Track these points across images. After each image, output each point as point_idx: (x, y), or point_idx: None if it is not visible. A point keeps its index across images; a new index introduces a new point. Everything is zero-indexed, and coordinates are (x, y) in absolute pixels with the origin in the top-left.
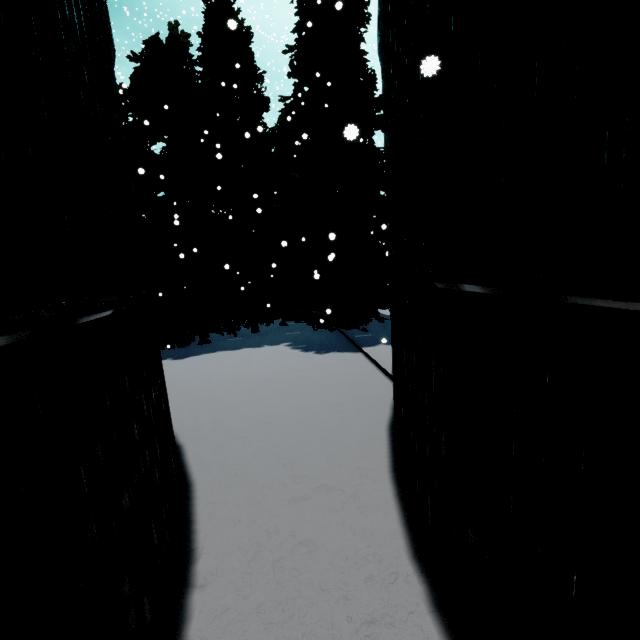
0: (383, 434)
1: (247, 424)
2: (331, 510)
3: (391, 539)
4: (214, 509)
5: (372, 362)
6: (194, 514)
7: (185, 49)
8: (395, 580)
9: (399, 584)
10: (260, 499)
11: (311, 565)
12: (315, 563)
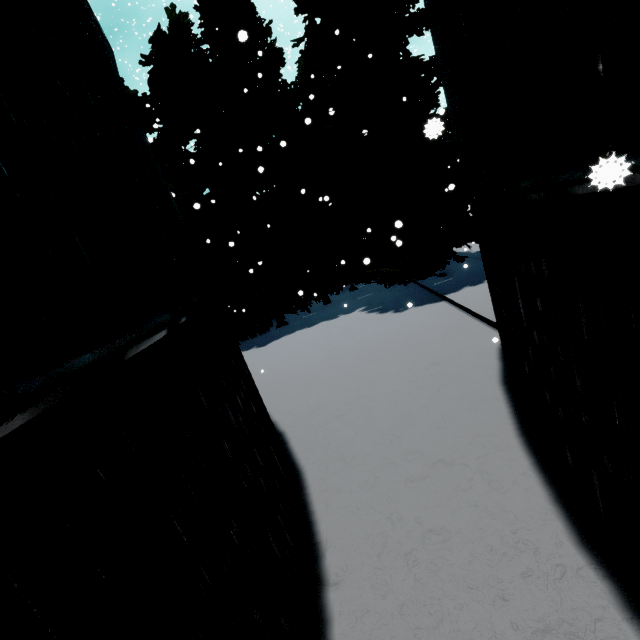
0: (497, 391)
1: (341, 402)
2: (456, 489)
3: (543, 521)
4: (329, 497)
5: (461, 309)
6: (310, 504)
7: (187, 31)
8: (563, 575)
9: (570, 580)
10: (373, 483)
11: (449, 557)
12: (453, 555)
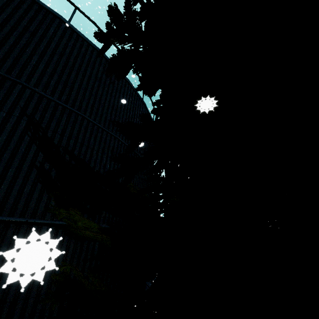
0: None
1: None
2: None
3: None
4: None
5: None
6: None
7: None
8: None
9: None
10: None
11: None
12: None
